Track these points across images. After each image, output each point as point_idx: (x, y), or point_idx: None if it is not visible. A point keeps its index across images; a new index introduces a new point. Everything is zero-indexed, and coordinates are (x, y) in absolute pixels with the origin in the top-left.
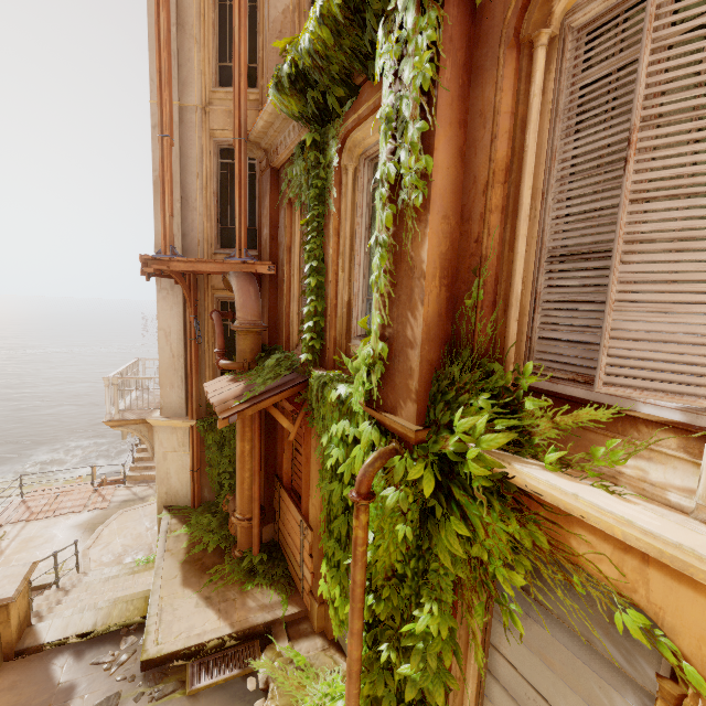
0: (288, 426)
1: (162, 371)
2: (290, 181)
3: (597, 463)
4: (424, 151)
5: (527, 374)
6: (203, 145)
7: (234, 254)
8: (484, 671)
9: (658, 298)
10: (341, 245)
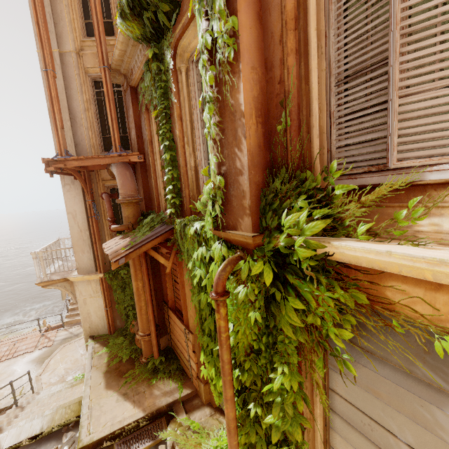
0: (164, 262)
1: (74, 242)
2: (144, 93)
3: (401, 225)
4: (230, 17)
5: (333, 171)
6: (81, 79)
7: (112, 150)
8: (328, 410)
9: (435, 76)
10: (184, 126)
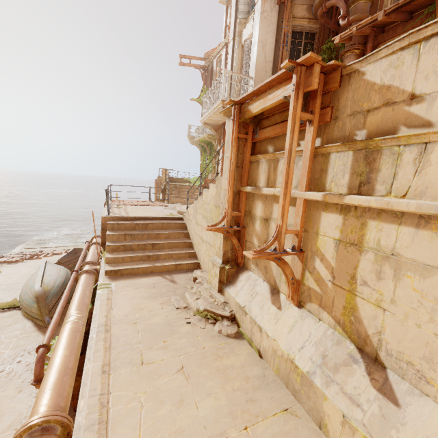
0: None
1: (257, 72)
2: None
3: None
4: None
5: None
6: None
7: None
8: None
9: None
10: None
